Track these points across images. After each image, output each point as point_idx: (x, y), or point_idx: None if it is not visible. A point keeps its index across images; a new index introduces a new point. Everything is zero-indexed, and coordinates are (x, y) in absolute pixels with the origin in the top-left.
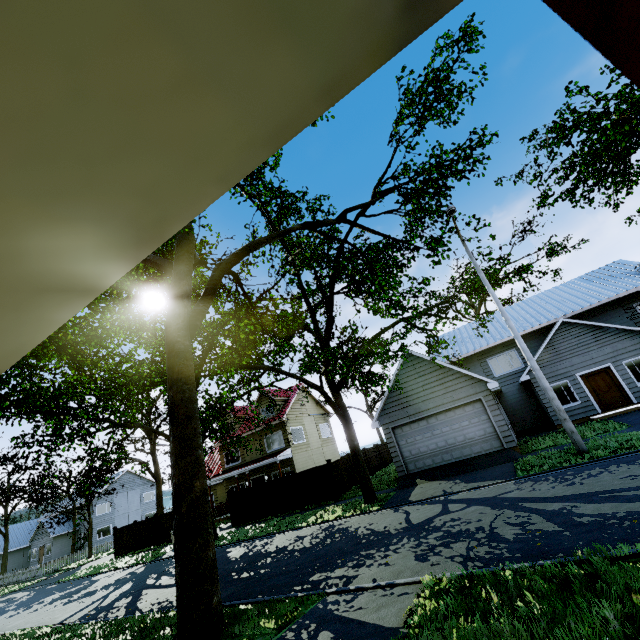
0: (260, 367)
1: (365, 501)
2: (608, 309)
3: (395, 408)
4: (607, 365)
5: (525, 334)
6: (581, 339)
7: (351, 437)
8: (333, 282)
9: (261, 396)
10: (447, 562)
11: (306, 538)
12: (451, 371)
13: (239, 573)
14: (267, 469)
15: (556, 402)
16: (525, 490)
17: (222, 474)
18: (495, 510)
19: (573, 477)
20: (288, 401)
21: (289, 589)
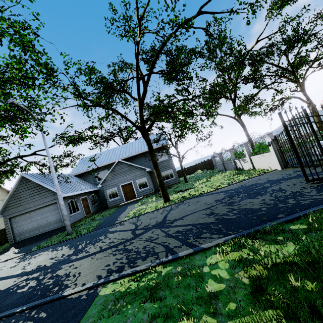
0: None
1: None
2: (144, 155)
3: (12, 207)
4: (131, 181)
5: (112, 163)
6: (124, 169)
7: None
8: None
9: None
10: None
11: None
12: (45, 187)
13: None
14: None
15: (63, 211)
16: (1, 268)
17: None
18: None
19: (28, 258)
20: None
21: None
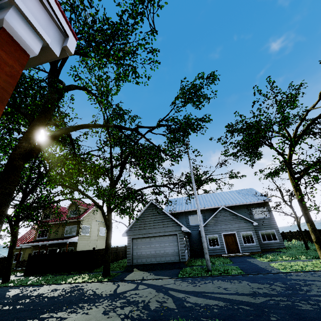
0: (72, 188)
1: (103, 275)
2: (242, 207)
3: (137, 228)
4: (234, 232)
5: (207, 209)
6: (228, 217)
7: (108, 238)
8: (127, 157)
9: (70, 203)
10: (116, 317)
11: (58, 290)
12: (168, 217)
13: (4, 306)
14: (60, 245)
15: (205, 244)
16: (176, 284)
17: (32, 242)
18: (156, 292)
19: (198, 282)
20: (87, 210)
21: (24, 320)
